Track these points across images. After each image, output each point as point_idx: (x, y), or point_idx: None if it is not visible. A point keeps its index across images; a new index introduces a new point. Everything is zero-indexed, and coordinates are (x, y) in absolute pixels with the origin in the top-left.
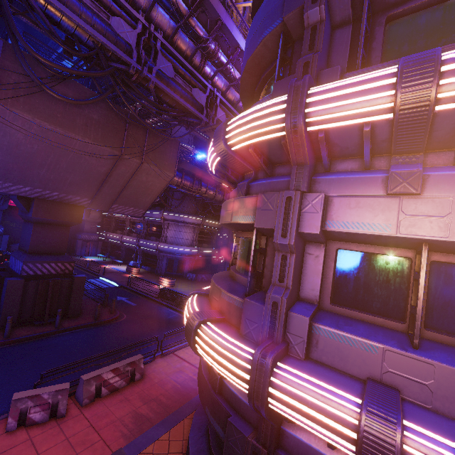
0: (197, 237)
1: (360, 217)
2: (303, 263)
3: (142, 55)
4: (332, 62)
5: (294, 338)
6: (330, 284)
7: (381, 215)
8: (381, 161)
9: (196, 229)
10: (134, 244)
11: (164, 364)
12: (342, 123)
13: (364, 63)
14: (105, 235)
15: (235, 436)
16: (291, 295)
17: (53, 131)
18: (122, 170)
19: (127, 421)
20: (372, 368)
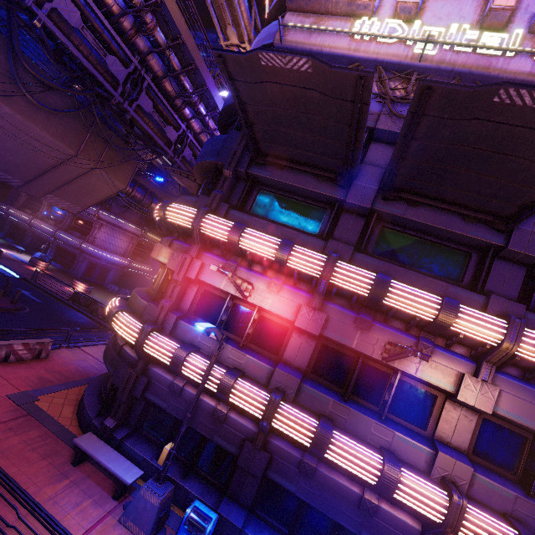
0: (133, 249)
1: (213, 277)
2: (187, 292)
3: (127, 88)
4: (233, 196)
5: (167, 325)
6: (196, 304)
7: (219, 278)
8: (229, 255)
9: (134, 239)
10: (48, 234)
11: (69, 353)
12: (213, 235)
13: (244, 205)
14: (6, 209)
15: (122, 370)
16: (173, 305)
17: (23, 132)
18: (72, 168)
19: (33, 379)
20: (194, 340)
